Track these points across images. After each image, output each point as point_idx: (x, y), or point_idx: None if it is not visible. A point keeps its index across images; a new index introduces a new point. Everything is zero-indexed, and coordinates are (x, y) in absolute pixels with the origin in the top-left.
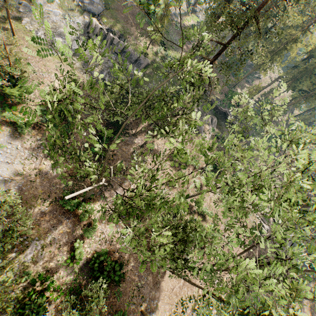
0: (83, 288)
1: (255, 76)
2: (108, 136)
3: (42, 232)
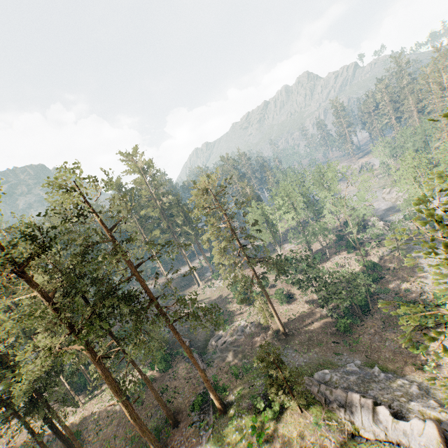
0: (357, 246)
1: (21, 447)
2: (358, 304)
3: (386, 257)
